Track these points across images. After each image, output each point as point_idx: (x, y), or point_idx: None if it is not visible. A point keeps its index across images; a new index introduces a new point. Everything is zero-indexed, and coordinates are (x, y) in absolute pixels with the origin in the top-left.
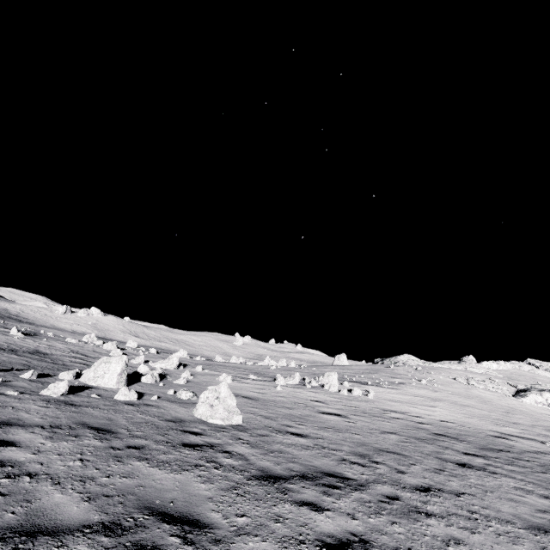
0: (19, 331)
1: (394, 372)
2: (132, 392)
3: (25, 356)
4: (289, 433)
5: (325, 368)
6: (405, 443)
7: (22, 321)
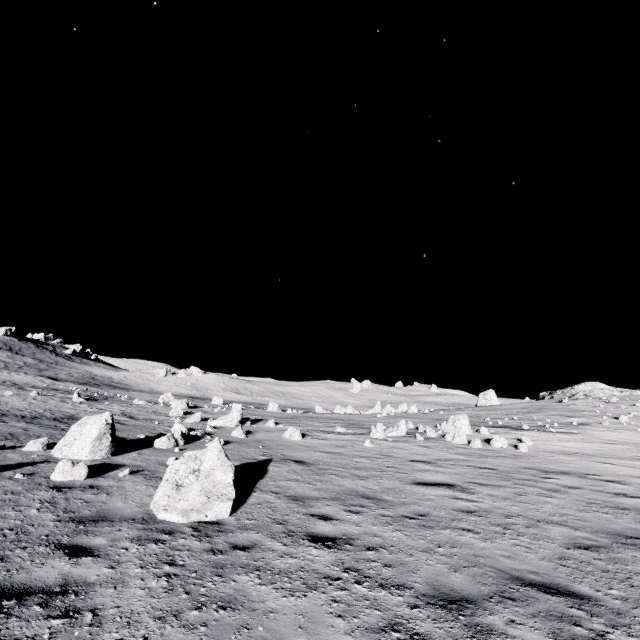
0: (89, 396)
1: (569, 408)
2: (79, 466)
3: (38, 423)
4: (308, 537)
5: (460, 410)
6: (583, 550)
7: (119, 388)
